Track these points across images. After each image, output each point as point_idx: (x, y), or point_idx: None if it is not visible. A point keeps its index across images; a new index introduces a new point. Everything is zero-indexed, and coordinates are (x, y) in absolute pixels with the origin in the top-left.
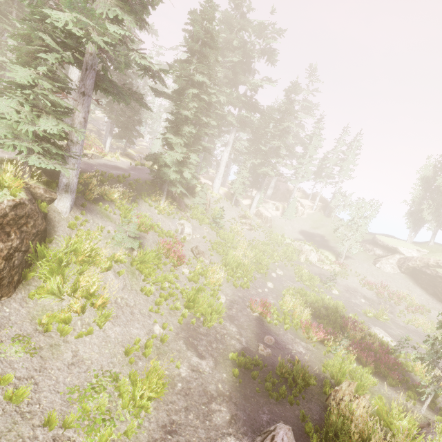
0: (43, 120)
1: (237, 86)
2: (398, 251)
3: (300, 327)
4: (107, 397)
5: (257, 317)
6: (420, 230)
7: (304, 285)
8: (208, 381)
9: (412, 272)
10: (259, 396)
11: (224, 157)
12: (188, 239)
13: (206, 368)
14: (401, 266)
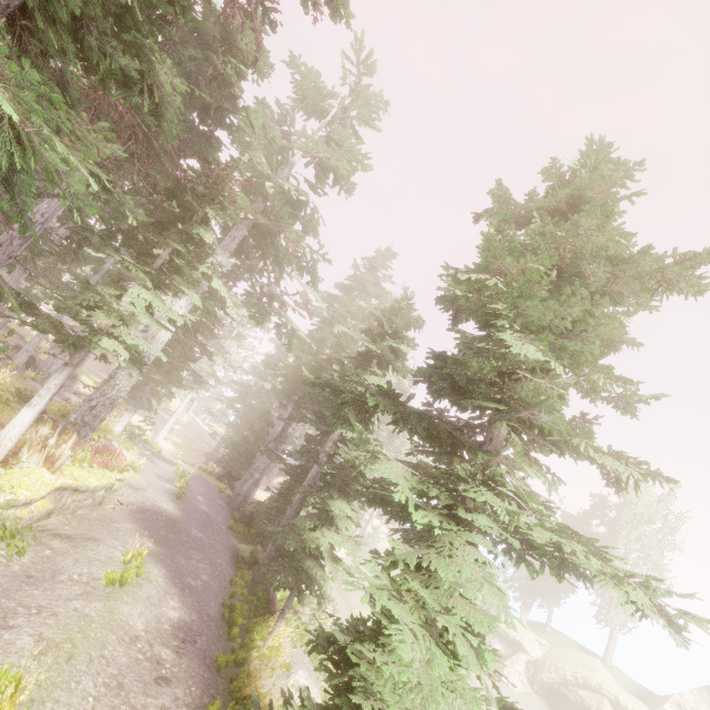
0: None
1: None
2: (521, 647)
3: None
4: None
5: None
6: (532, 603)
7: None
8: None
9: (548, 692)
10: None
11: None
12: None
13: None
14: (533, 681)
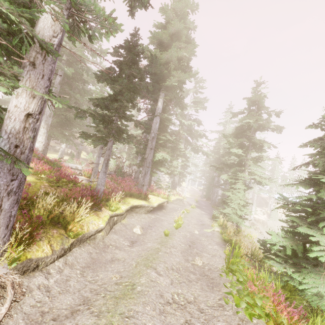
0: (243, 209)
1: None
2: None
3: None
4: None
5: None
6: None
7: None
8: None
9: None
10: None
11: None
12: None
13: None
14: None
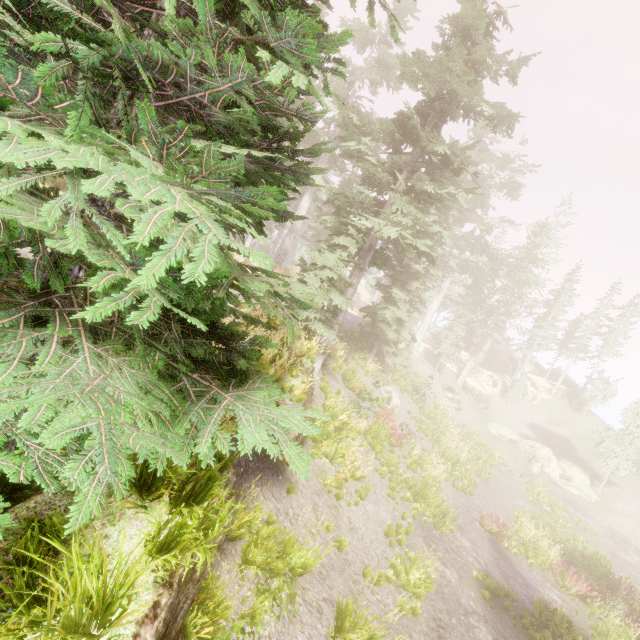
0: (333, 295)
1: (462, 223)
2: None
3: (548, 569)
4: (392, 569)
5: (489, 537)
6: None
7: (542, 510)
8: (458, 593)
9: None
10: (516, 631)
11: (433, 306)
12: (394, 412)
13: (451, 578)
14: None
